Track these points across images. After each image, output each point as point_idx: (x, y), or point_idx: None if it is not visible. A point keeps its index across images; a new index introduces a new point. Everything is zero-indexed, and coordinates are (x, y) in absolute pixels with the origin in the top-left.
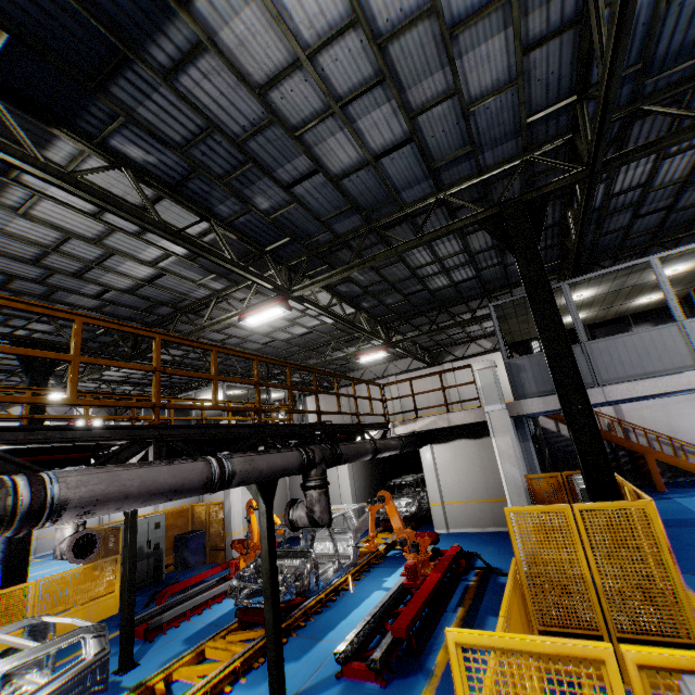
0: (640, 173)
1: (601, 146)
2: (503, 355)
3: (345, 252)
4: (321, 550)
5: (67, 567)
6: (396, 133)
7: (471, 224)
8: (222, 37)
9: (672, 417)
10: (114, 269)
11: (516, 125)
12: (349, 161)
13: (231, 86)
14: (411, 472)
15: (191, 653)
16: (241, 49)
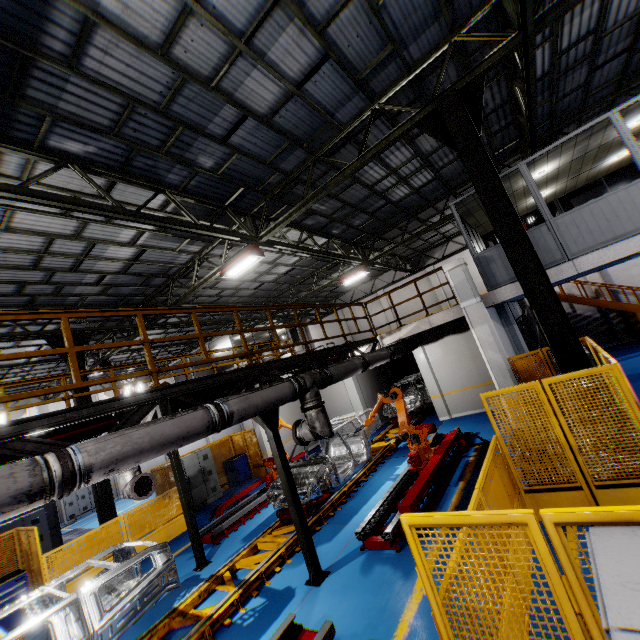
0: (587, 19)
1: (527, 4)
2: (471, 251)
3: (300, 187)
4: (340, 453)
5: (150, 498)
6: (310, 53)
7: (410, 128)
8: (104, 7)
9: None
10: (102, 257)
11: (434, 6)
12: (273, 97)
13: (133, 55)
14: (413, 372)
15: (247, 549)
16: (128, 13)
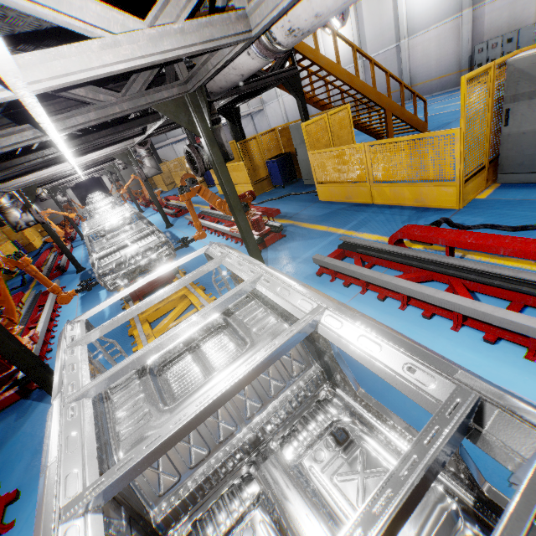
0: None
1: None
2: None
3: None
4: None
5: None
6: None
7: None
8: None
9: (166, 155)
10: None
11: None
12: None
13: None
14: (81, 199)
15: None
16: None
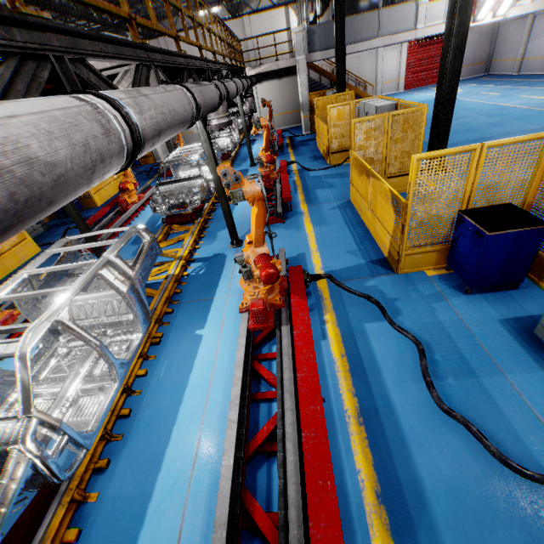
0: None
1: None
2: (307, 23)
3: None
4: None
5: None
6: None
7: None
8: None
9: (360, 65)
10: None
11: None
12: None
13: None
14: None
15: None
16: None
